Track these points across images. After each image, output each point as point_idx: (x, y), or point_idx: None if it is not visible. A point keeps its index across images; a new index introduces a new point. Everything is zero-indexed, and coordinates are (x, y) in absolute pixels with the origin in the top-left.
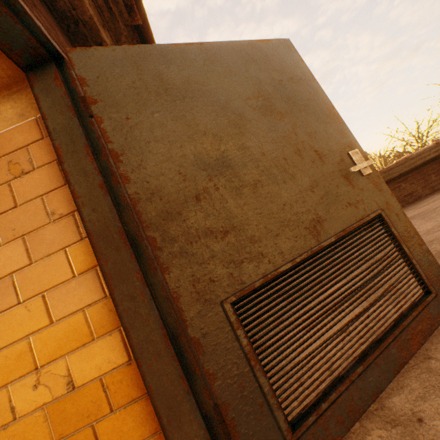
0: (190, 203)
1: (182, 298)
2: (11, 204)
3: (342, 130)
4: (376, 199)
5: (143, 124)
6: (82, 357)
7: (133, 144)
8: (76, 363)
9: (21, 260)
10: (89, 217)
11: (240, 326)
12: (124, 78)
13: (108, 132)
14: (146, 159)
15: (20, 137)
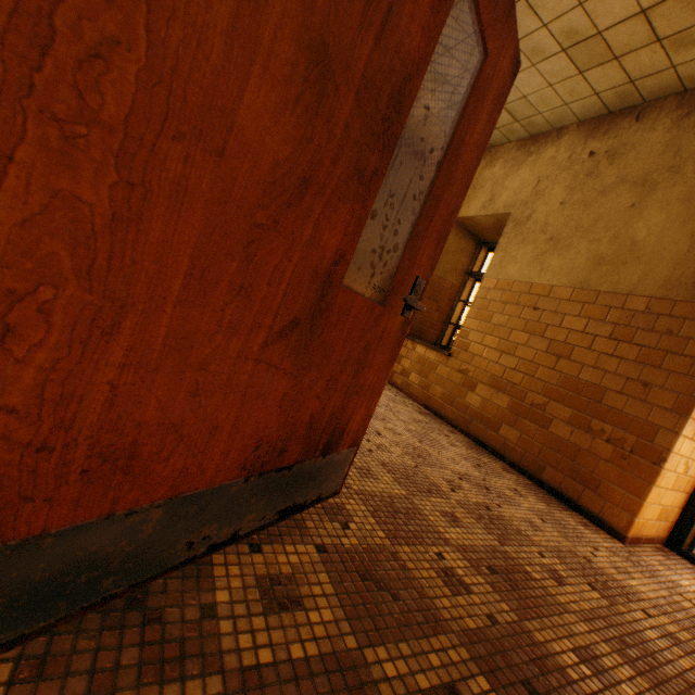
0: None
1: None
2: None
3: None
4: None
5: None
6: (693, 465)
7: None
8: (691, 466)
9: None
10: None
11: None
12: None
13: None
14: None
15: None
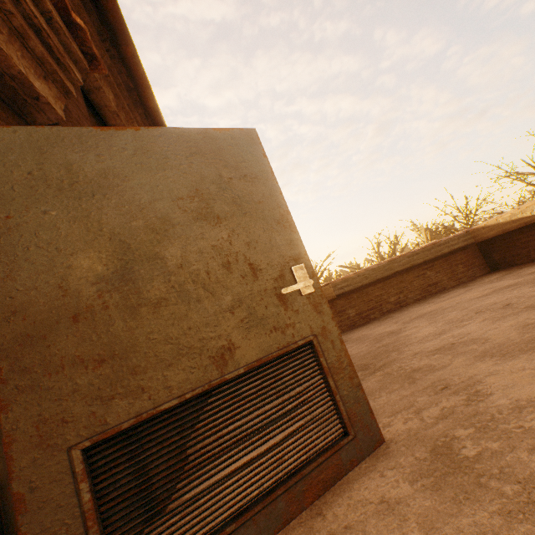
0: (63, 324)
1: (17, 443)
2: None
3: (292, 240)
4: (311, 323)
5: (28, 224)
6: None
7: (6, 249)
8: None
9: None
10: None
11: (86, 477)
12: (19, 166)
13: None
14: (19, 268)
15: None
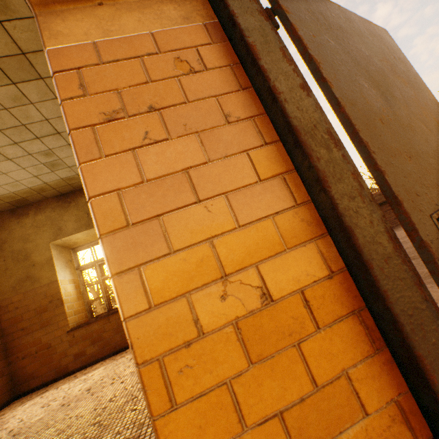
0: (378, 123)
1: (404, 202)
2: (179, 99)
3: None
4: None
5: (325, 45)
6: (275, 268)
7: (324, 58)
8: (269, 273)
9: (195, 157)
10: (293, 114)
11: None
12: (300, 4)
13: (304, 40)
14: (337, 74)
15: (186, 38)
